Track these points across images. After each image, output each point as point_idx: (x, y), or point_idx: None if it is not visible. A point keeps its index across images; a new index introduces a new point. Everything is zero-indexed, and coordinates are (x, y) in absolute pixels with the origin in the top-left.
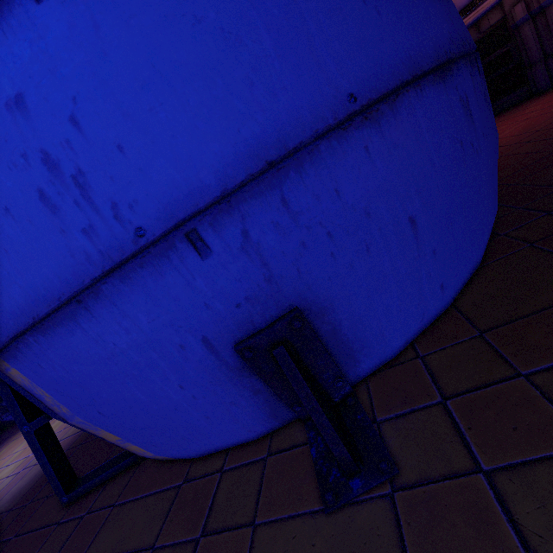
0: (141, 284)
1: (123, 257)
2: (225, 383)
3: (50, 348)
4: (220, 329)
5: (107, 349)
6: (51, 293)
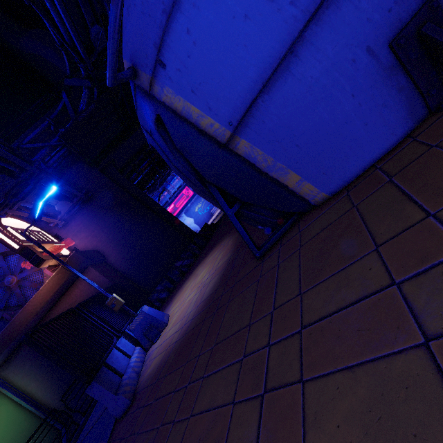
0: (327, 22)
1: (316, 7)
2: (380, 85)
3: (270, 103)
4: (378, 36)
5: (306, 84)
6: (274, 57)
